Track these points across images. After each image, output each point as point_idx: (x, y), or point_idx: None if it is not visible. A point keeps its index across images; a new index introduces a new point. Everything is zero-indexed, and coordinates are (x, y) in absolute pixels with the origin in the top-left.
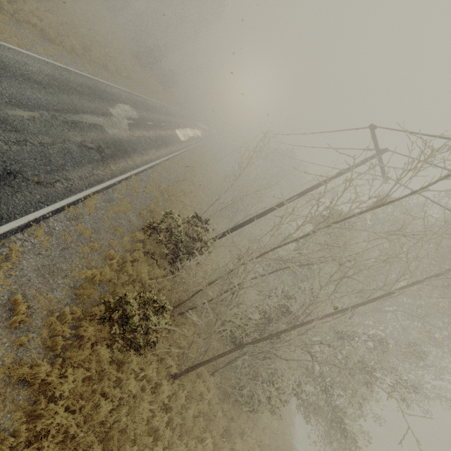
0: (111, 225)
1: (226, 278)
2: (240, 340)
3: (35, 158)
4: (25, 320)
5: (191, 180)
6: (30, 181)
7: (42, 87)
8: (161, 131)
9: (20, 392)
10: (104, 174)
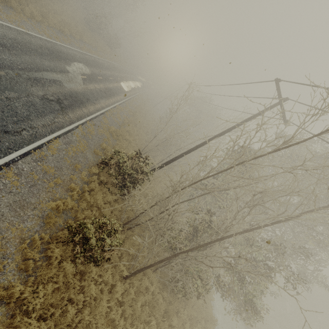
0: (71, 162)
1: (163, 203)
2: (174, 246)
3: (3, 111)
4: None
5: (134, 122)
6: None
7: (6, 49)
8: (109, 84)
9: None
10: (64, 121)
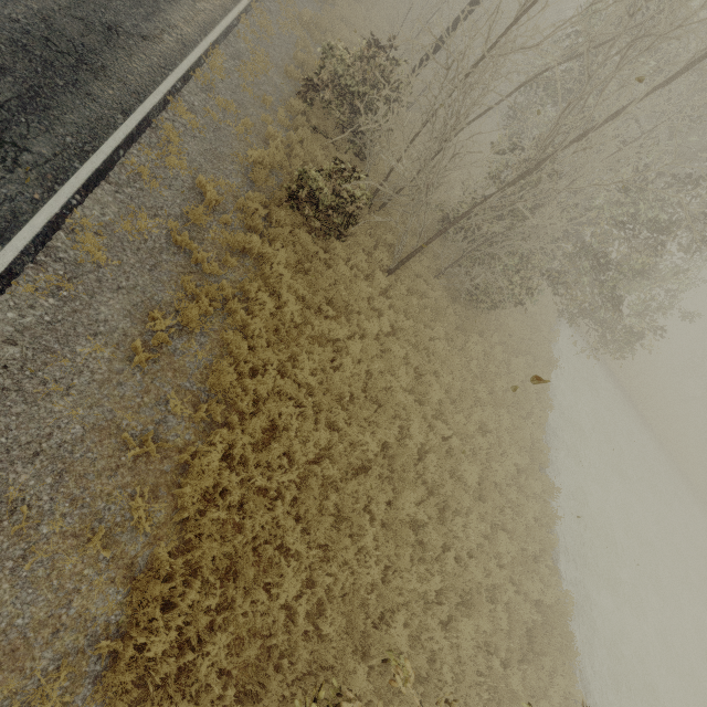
0: (255, 95)
1: (433, 122)
2: (469, 228)
3: None
4: (218, 200)
5: None
6: (135, 37)
7: None
8: None
9: (245, 261)
10: (212, 8)
